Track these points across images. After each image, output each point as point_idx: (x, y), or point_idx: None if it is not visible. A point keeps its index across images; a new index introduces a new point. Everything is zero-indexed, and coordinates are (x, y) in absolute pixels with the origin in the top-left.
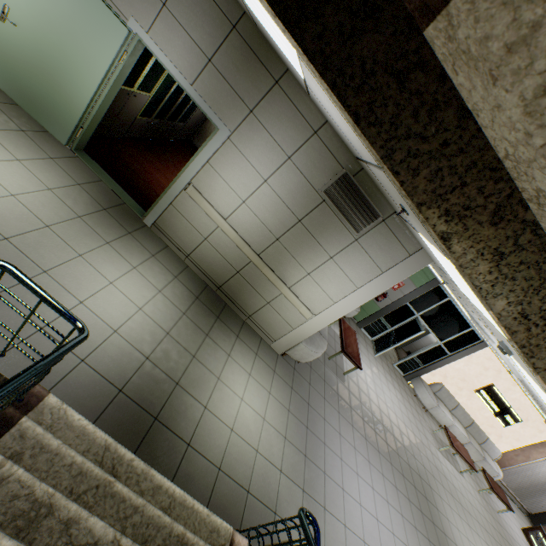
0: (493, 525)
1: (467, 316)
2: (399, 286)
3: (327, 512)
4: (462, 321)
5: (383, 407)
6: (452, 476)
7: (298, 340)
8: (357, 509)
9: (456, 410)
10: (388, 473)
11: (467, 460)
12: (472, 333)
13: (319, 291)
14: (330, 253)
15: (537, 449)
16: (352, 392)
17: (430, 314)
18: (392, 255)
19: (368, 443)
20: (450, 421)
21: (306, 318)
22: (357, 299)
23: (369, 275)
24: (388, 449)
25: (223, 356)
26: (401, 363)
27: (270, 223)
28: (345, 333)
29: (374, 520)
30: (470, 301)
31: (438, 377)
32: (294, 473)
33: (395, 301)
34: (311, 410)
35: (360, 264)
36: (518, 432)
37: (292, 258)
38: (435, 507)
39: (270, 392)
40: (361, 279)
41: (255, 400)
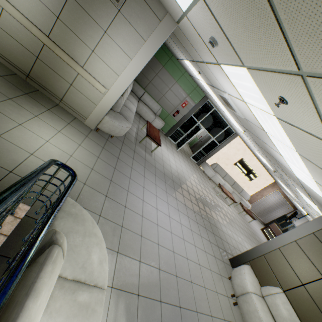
0: (246, 226)
1: (220, 105)
2: (186, 104)
3: (127, 209)
4: (223, 122)
5: (180, 172)
6: (224, 206)
7: (102, 115)
8: (154, 211)
9: (226, 177)
10: (180, 199)
11: (231, 197)
12: (229, 129)
13: (105, 67)
14: (103, 28)
15: (266, 190)
16: (157, 161)
17: (205, 121)
18: (149, 23)
19: (166, 184)
20: (222, 182)
21: (102, 93)
22: (133, 70)
23: (137, 45)
24: (182, 189)
25: (29, 115)
26: (194, 156)
27: (47, 0)
28: (150, 128)
29: (167, 217)
30: (189, 14)
31: (215, 160)
32: (99, 187)
33: (185, 115)
34: (120, 162)
35: (128, 36)
36: (257, 183)
37: (75, 36)
38: (211, 216)
39: (80, 145)
40: (132, 50)
41: (63, 145)
